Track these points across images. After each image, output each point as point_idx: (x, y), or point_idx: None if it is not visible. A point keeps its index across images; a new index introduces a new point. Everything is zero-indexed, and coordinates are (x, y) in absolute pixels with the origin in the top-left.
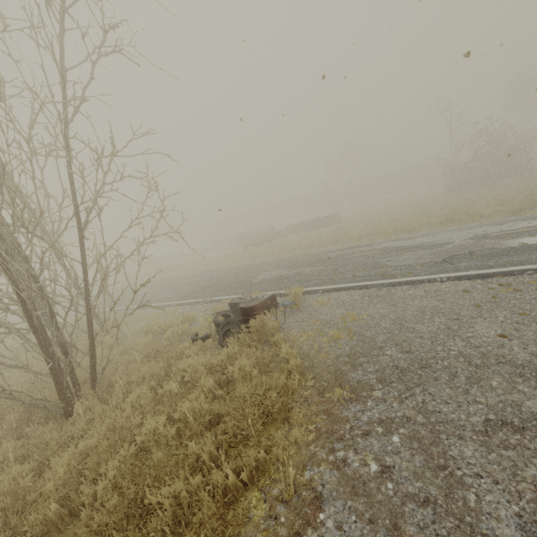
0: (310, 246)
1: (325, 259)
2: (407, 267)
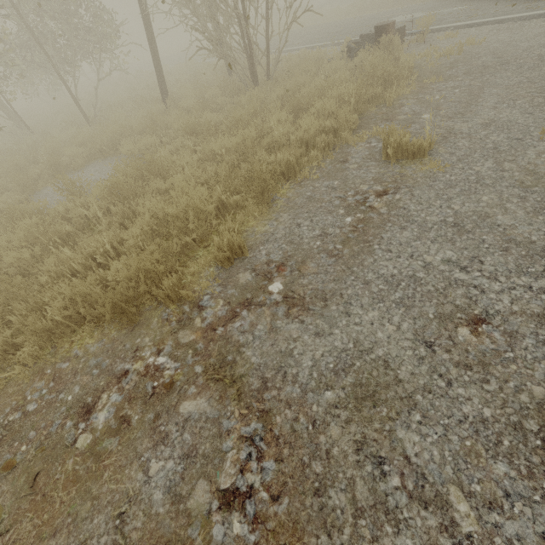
0: None
1: None
2: None
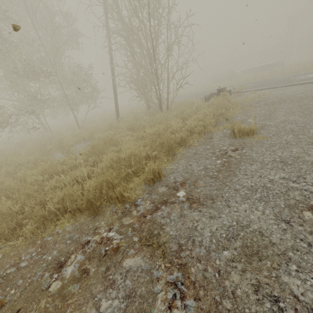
0: (255, 79)
1: (260, 81)
2: (303, 79)
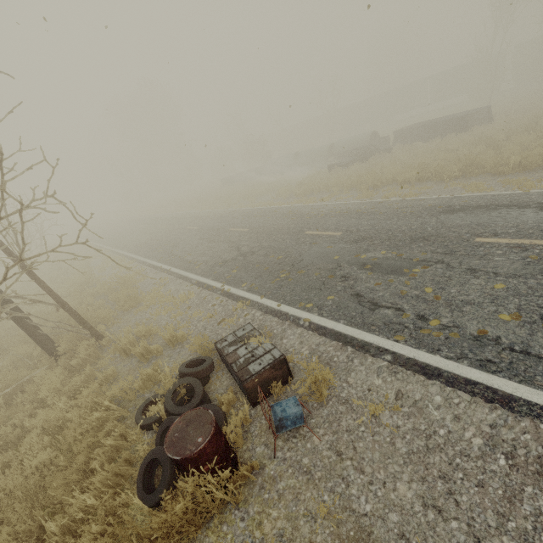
0: (420, 179)
1: (430, 236)
2: None
